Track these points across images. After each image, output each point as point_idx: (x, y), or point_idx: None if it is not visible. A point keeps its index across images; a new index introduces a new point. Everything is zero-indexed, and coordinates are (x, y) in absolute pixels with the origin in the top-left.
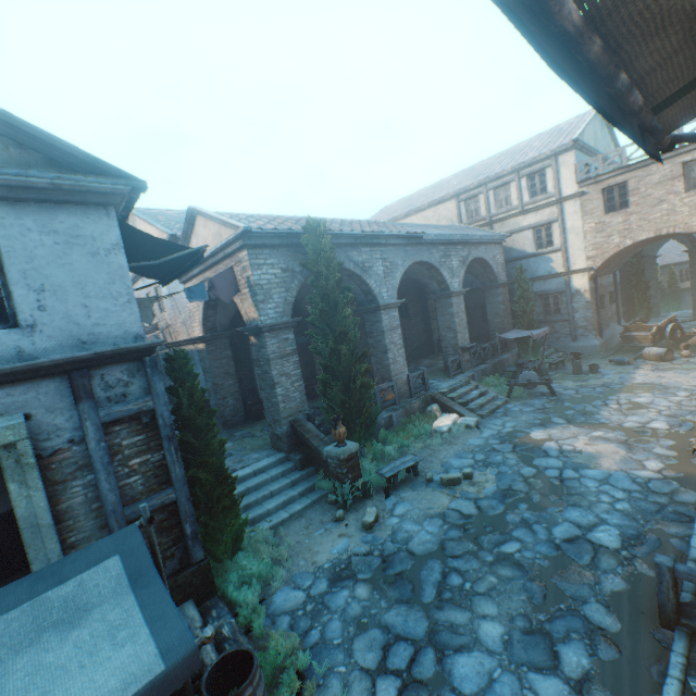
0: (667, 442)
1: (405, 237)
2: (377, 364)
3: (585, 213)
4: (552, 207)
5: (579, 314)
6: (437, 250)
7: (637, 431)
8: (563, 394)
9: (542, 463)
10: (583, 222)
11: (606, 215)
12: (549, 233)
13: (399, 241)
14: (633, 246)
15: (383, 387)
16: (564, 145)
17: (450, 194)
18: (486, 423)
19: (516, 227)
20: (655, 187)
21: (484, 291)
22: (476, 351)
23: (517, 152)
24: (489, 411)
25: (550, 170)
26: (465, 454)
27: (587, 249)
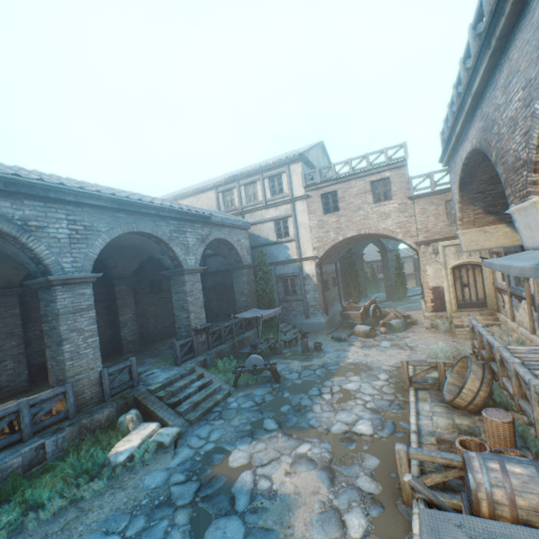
0: (371, 460)
1: (114, 200)
2: (53, 360)
3: (311, 212)
4: (288, 204)
5: (310, 295)
6: (168, 224)
7: (344, 440)
8: (287, 379)
9: (216, 537)
10: (310, 219)
11: (325, 215)
12: (286, 225)
13: (104, 204)
14: (345, 242)
15: (42, 397)
16: (294, 156)
17: (211, 184)
18: (190, 434)
19: (262, 218)
20: (355, 197)
21: (232, 271)
22: (212, 332)
23: (265, 162)
24: (203, 412)
25: (285, 175)
26: (120, 518)
27: (313, 241)
